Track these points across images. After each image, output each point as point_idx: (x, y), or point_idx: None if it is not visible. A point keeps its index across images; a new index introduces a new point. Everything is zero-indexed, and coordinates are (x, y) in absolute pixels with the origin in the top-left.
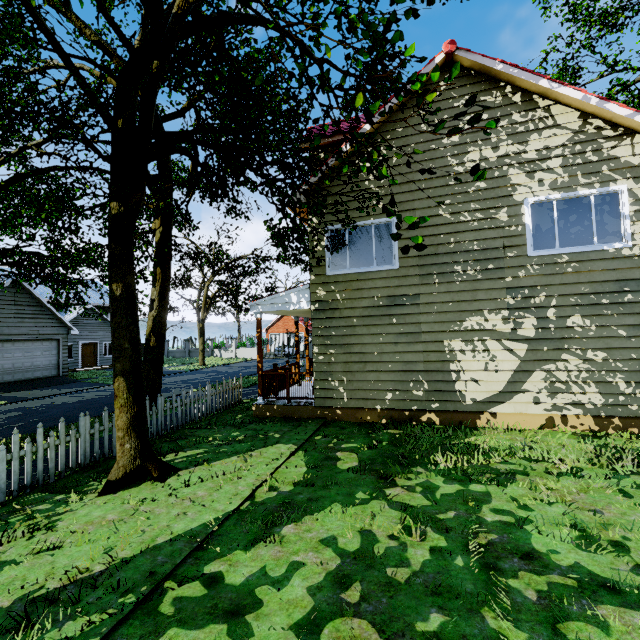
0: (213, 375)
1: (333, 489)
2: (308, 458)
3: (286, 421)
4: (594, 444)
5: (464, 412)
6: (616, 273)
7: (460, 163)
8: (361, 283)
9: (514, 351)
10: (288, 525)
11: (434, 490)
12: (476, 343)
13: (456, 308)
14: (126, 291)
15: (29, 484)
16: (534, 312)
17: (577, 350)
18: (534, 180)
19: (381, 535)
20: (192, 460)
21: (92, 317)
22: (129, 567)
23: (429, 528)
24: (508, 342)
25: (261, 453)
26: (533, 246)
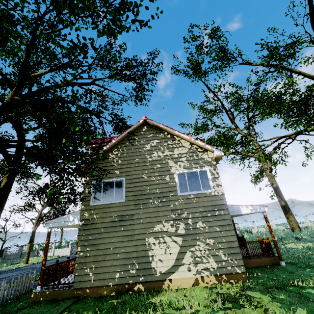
0: (28, 271)
1: None
2: None
3: (51, 303)
4: (210, 293)
5: (156, 281)
6: (211, 202)
7: (150, 157)
8: (107, 209)
9: (177, 242)
10: None
11: None
12: (160, 238)
13: (150, 220)
14: None
15: None
16: (183, 221)
17: (202, 239)
18: (177, 165)
19: None
20: None
21: None
22: None
23: None
24: (174, 237)
25: None
26: (180, 191)
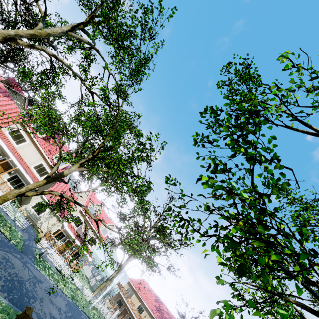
0: None
1: None
2: None
3: None
4: None
5: None
6: None
7: None
8: None
9: None
10: None
11: None
12: None
13: None
14: None
15: None
16: None
17: None
18: None
19: None
20: None
21: None
22: None
23: None
24: None
25: None
26: None
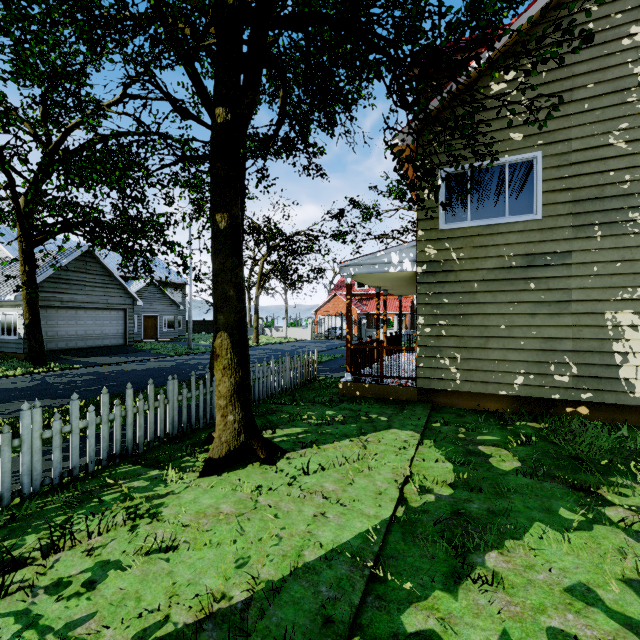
0: (270, 352)
1: (515, 499)
2: (443, 450)
3: (383, 402)
4: None
5: (631, 406)
6: None
7: None
8: (486, 238)
9: None
10: (489, 553)
11: None
12: None
13: (628, 269)
14: (231, 224)
15: (118, 453)
16: None
17: None
18: None
19: None
20: (295, 440)
21: (153, 291)
22: (284, 600)
23: None
24: None
25: (377, 439)
26: None
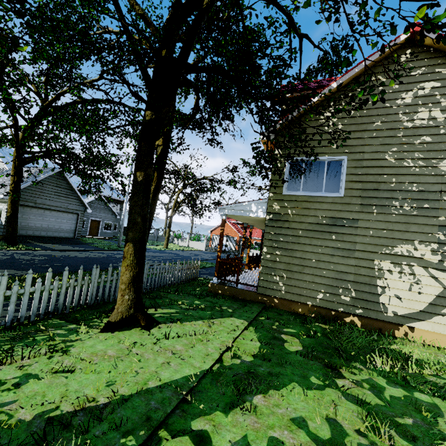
0: (173, 256)
1: (288, 368)
2: (259, 334)
3: (234, 300)
4: None
5: (384, 321)
6: None
7: (410, 120)
8: (310, 204)
9: (438, 279)
10: (257, 395)
11: (381, 390)
12: (404, 266)
13: (389, 235)
14: (145, 179)
15: (52, 311)
16: None
17: None
18: None
19: (348, 428)
20: (168, 317)
21: (100, 203)
22: (128, 406)
23: (393, 431)
24: (434, 270)
25: (220, 322)
26: None
